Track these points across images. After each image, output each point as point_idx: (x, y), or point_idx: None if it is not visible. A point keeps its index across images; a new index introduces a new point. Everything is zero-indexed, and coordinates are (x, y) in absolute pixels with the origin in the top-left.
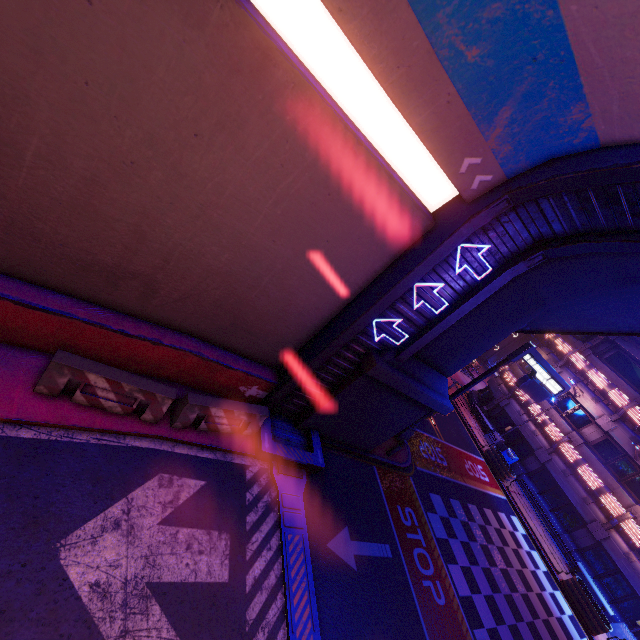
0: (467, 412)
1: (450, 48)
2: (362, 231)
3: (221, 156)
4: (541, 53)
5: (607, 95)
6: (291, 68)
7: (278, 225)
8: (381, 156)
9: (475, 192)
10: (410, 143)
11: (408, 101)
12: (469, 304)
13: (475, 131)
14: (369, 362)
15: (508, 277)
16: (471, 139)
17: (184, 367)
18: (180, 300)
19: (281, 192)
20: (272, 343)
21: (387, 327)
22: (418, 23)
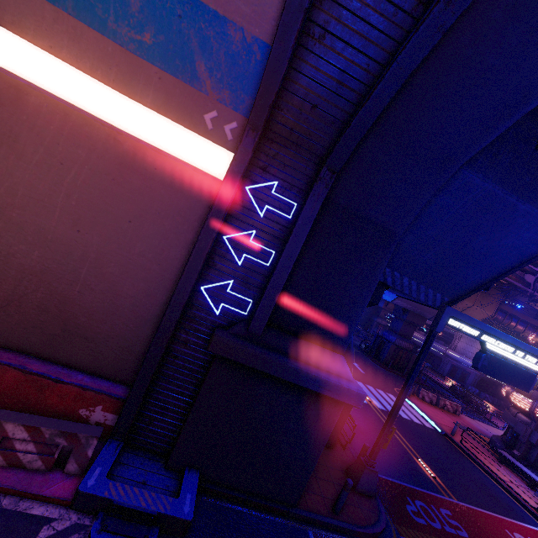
0: (493, 462)
1: (133, 42)
2: (159, 205)
3: (6, 165)
4: (178, 9)
5: (231, 3)
6: (40, 94)
7: (78, 215)
8: (153, 146)
9: (235, 142)
10: (171, 130)
11: (133, 90)
12: (293, 243)
13: (194, 92)
14: (211, 337)
15: (315, 204)
16: (196, 99)
17: (5, 388)
18: (1, 309)
19: (69, 185)
20: (116, 349)
21: (222, 294)
22: (103, 36)
